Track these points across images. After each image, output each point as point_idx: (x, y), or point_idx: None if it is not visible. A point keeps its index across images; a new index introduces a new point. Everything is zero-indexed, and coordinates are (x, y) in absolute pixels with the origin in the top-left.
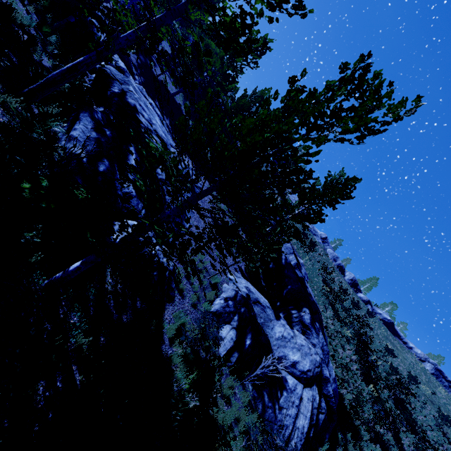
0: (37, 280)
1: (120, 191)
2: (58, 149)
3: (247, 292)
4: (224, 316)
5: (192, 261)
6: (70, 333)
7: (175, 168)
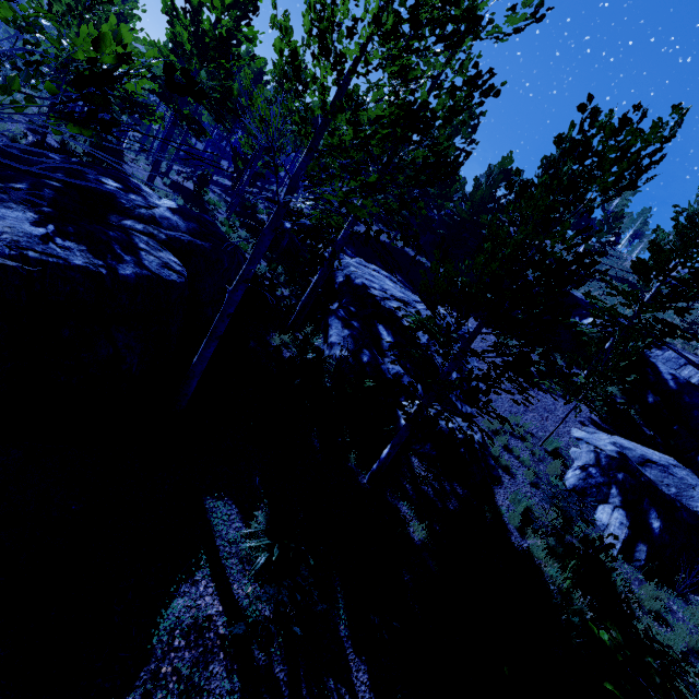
0: (361, 475)
1: (388, 374)
2: (325, 359)
3: (618, 450)
4: (591, 493)
5: (488, 400)
6: (406, 522)
7: (435, 326)
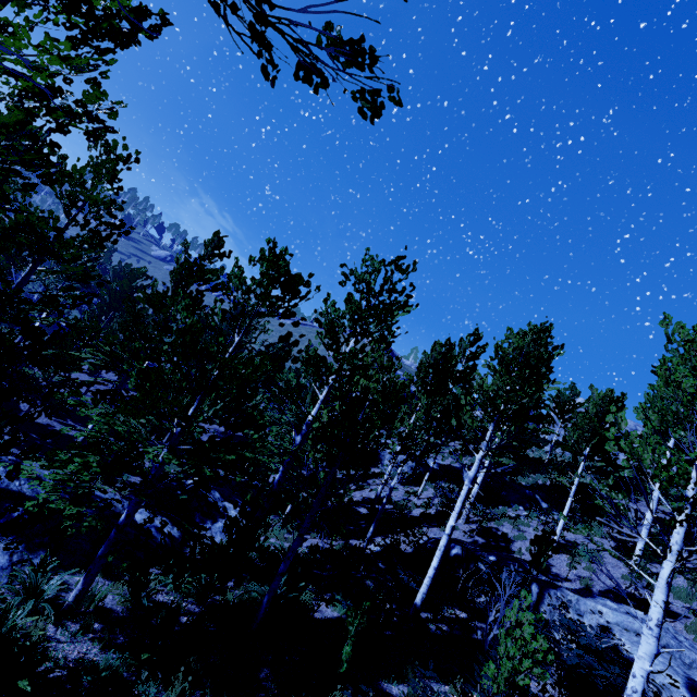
0: None
1: None
2: None
3: None
4: None
5: None
6: None
7: None
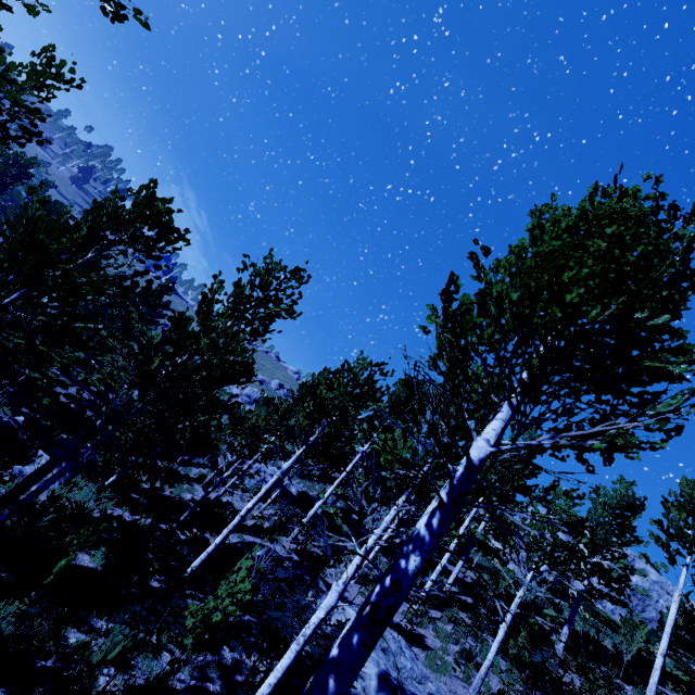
0: None
1: None
2: None
3: None
4: None
5: None
6: None
7: None
